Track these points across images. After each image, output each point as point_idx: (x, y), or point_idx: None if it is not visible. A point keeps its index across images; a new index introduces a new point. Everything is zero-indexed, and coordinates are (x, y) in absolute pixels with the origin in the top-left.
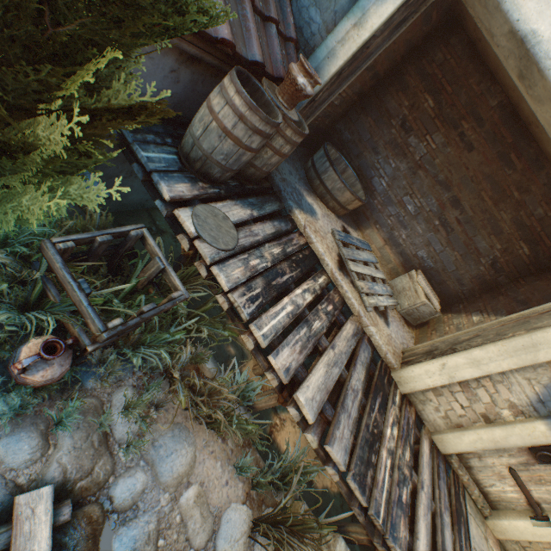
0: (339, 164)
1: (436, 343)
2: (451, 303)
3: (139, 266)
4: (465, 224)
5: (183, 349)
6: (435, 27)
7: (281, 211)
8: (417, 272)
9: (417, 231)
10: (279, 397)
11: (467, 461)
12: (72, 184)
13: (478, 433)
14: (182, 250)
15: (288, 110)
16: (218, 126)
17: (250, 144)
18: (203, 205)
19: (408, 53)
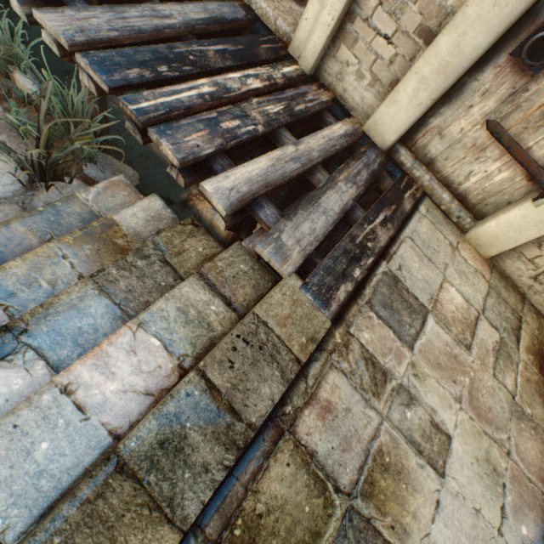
0: None
1: None
2: None
3: None
4: None
5: None
6: None
7: None
8: None
9: None
10: None
11: (425, 152)
12: None
13: (416, 71)
14: None
15: None
16: None
17: None
18: None
19: None
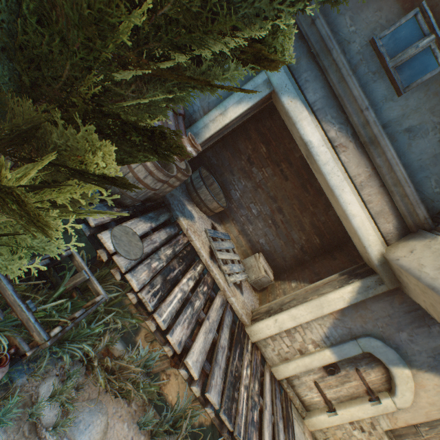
0: (209, 179)
1: (271, 305)
2: (280, 273)
3: (67, 277)
4: (286, 223)
5: (103, 339)
6: (265, 108)
7: (170, 218)
8: (260, 254)
9: (259, 226)
10: (171, 361)
11: (292, 381)
12: (36, 238)
13: (297, 362)
14: (97, 257)
15: (180, 162)
16: (133, 176)
17: (155, 187)
18: (118, 226)
19: (251, 119)
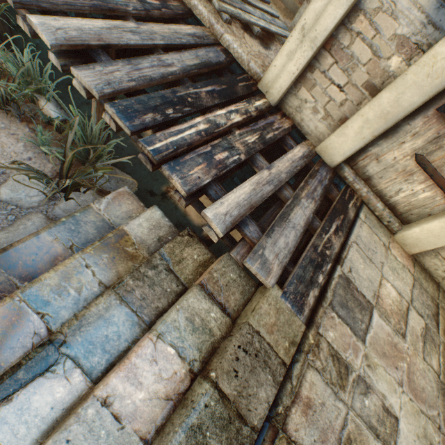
0: None
1: None
2: None
3: None
4: None
5: None
6: None
7: None
8: None
9: None
10: None
11: (364, 171)
12: None
13: (362, 114)
14: None
15: None
16: None
17: None
18: None
19: None
